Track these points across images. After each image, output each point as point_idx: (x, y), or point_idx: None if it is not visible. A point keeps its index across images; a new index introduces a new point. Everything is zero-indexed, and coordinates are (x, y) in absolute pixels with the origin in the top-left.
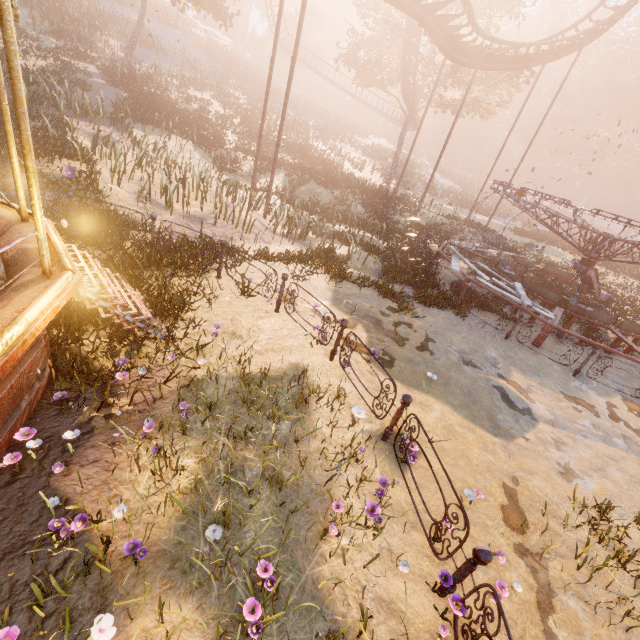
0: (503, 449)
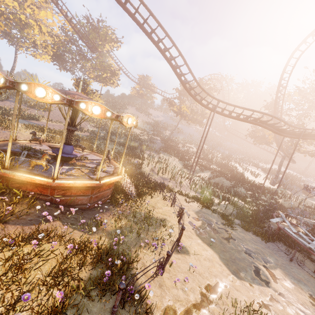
0: (231, 278)
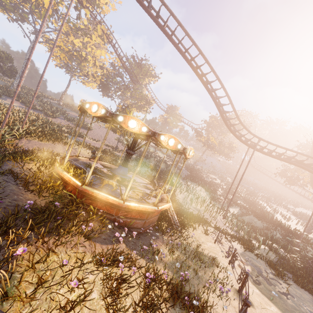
0: None
